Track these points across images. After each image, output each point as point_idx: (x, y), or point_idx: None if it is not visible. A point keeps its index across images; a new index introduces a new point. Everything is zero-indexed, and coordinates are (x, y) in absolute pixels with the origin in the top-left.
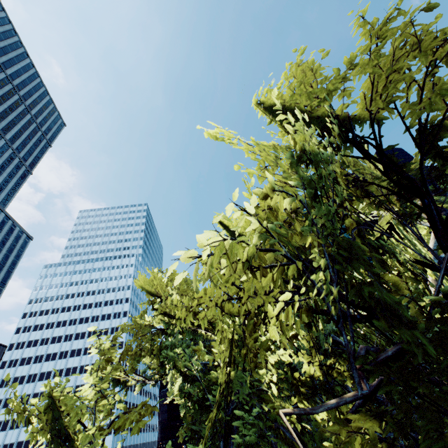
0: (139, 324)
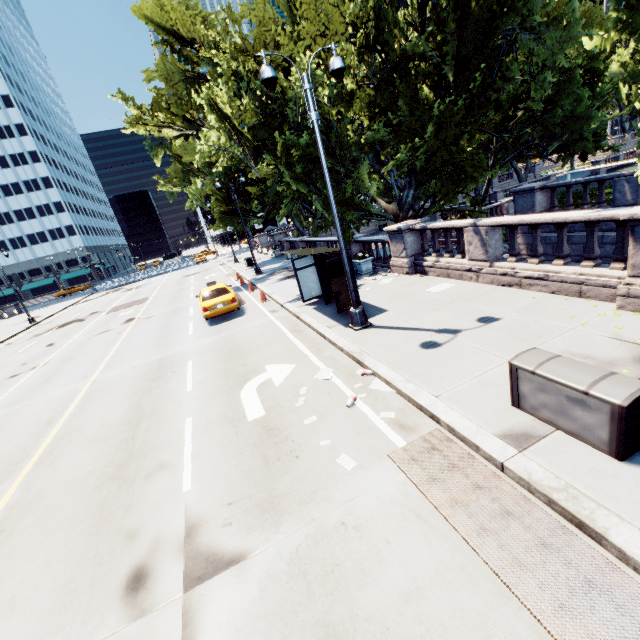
0: (165, 71)
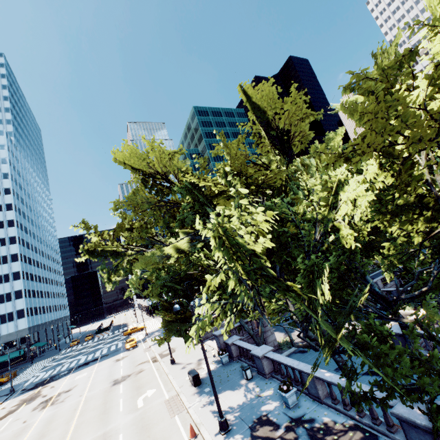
0: (134, 198)
